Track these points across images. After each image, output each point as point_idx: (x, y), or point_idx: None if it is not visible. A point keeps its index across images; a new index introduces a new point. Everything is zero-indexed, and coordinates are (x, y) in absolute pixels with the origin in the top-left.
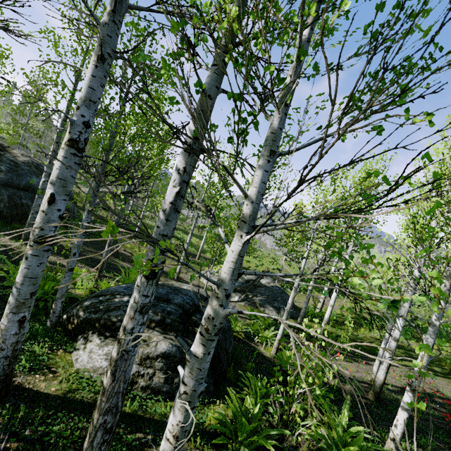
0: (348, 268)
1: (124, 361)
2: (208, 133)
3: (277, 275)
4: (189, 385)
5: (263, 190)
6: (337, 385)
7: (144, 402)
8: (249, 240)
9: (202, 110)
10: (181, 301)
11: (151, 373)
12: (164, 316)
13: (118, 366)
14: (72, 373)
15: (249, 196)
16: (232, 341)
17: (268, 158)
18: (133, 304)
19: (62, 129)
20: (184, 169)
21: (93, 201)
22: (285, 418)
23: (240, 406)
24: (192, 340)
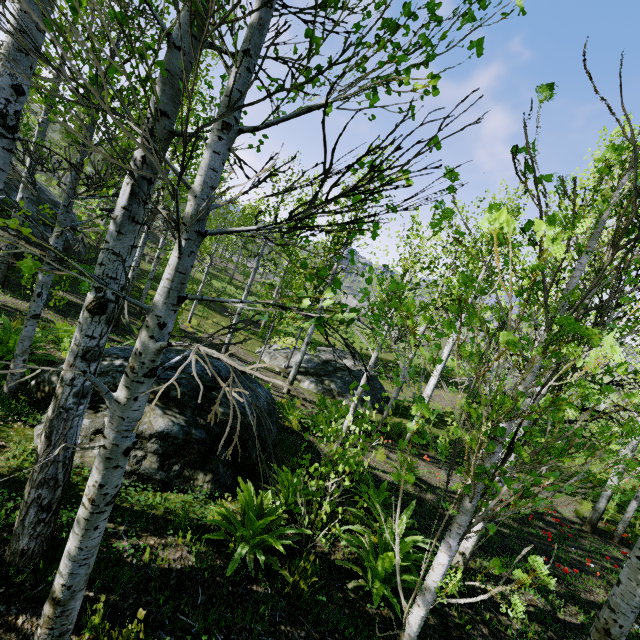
0: (346, 305)
1: (63, 422)
2: (108, 81)
3: (230, 301)
4: (108, 437)
5: (214, 181)
6: (415, 493)
7: (125, 490)
8: (194, 252)
9: (169, 71)
10: (199, 371)
11: (140, 456)
12: (169, 387)
13: (55, 428)
14: (28, 450)
15: (192, 188)
16: (275, 430)
17: (219, 134)
18: (73, 346)
19: (45, 118)
20: (143, 159)
21: (64, 219)
22: (313, 518)
23: (252, 500)
24: (206, 419)
